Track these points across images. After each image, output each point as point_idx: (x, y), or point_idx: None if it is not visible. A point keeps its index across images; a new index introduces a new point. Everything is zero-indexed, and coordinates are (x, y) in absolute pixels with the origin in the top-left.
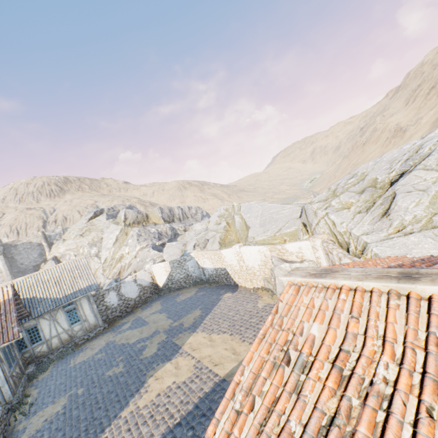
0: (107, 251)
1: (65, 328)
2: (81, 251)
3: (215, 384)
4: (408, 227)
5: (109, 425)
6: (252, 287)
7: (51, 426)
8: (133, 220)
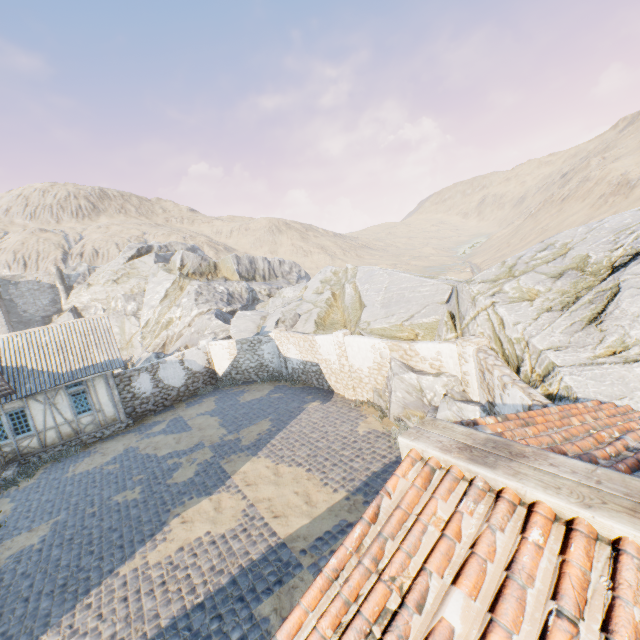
0: (151, 310)
1: (67, 418)
2: (112, 305)
3: (268, 550)
4: (633, 349)
5: (98, 584)
6: (354, 399)
7: (17, 567)
8: (193, 268)
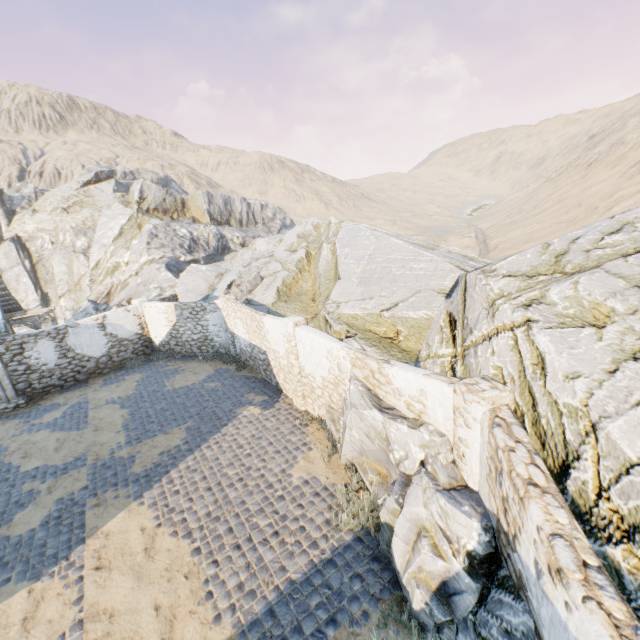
0: (102, 250)
1: None
2: (60, 238)
3: None
4: None
5: None
6: (303, 410)
7: None
8: (155, 203)
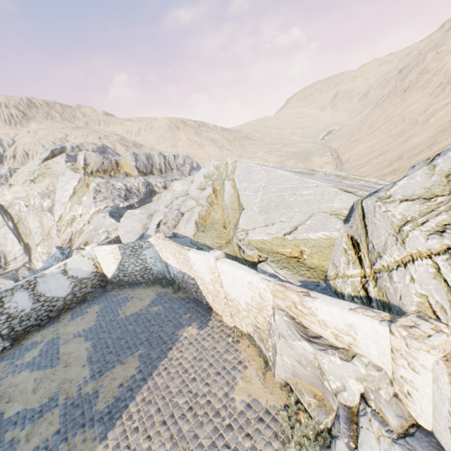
0: (62, 206)
1: None
2: (32, 202)
3: None
4: None
5: None
6: (232, 326)
7: None
8: (96, 167)
